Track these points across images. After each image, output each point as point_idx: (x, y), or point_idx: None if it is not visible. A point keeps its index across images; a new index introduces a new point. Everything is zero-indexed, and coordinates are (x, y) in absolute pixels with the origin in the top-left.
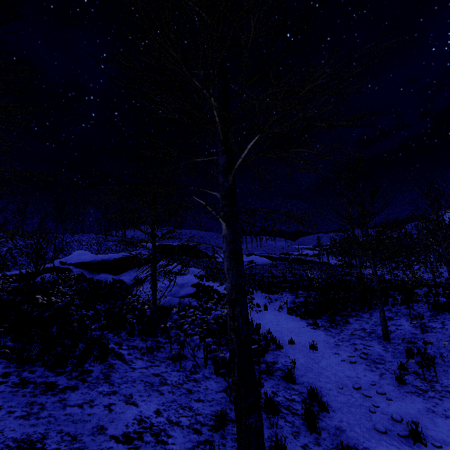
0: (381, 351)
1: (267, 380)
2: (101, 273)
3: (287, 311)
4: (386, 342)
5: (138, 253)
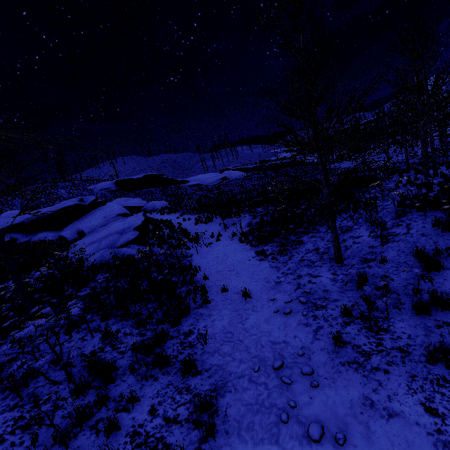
0: (328, 282)
1: (157, 380)
2: (39, 233)
3: (239, 238)
4: (338, 266)
5: (79, 200)
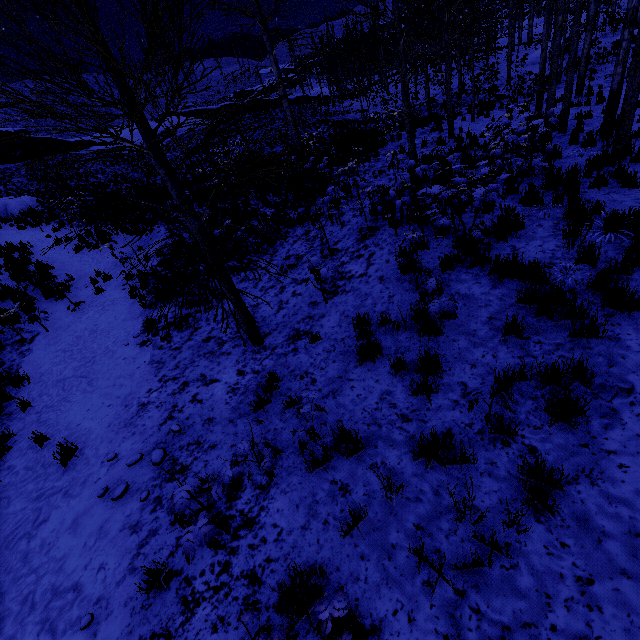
0: (222, 397)
1: None
2: None
3: (131, 288)
4: (253, 352)
5: None
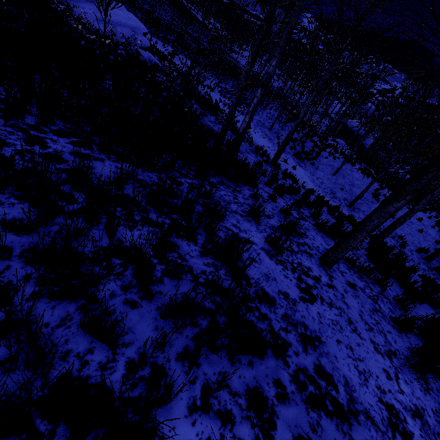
0: (269, 135)
1: (245, 139)
2: None
3: (221, 94)
4: (270, 131)
5: None
